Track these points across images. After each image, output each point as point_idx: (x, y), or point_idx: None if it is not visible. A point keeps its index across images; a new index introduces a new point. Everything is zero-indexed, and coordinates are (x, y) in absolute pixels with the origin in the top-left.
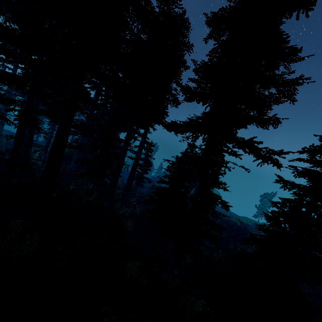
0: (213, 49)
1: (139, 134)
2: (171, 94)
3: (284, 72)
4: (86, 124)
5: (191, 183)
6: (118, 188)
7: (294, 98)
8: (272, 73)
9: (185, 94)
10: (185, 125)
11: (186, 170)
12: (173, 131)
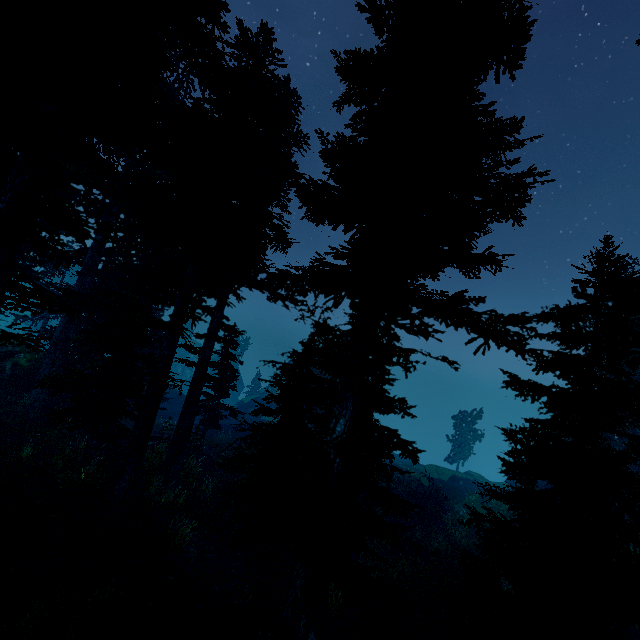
0: (359, 113)
1: (205, 308)
2: (271, 226)
3: (500, 161)
4: (75, 292)
5: (336, 408)
6: (160, 439)
7: (521, 213)
8: (480, 163)
9: (308, 204)
10: (313, 271)
11: (315, 379)
12: (281, 300)
